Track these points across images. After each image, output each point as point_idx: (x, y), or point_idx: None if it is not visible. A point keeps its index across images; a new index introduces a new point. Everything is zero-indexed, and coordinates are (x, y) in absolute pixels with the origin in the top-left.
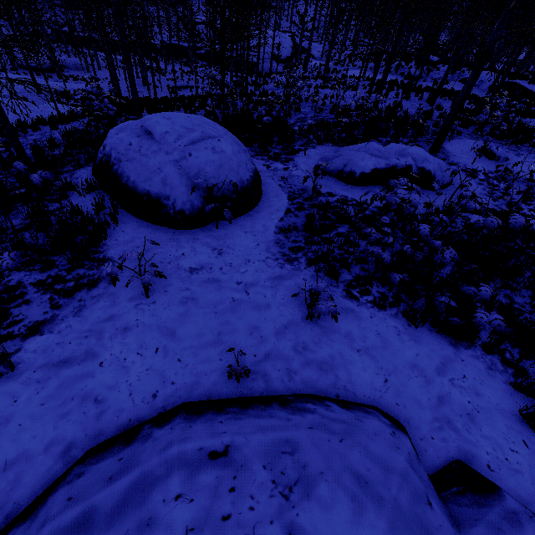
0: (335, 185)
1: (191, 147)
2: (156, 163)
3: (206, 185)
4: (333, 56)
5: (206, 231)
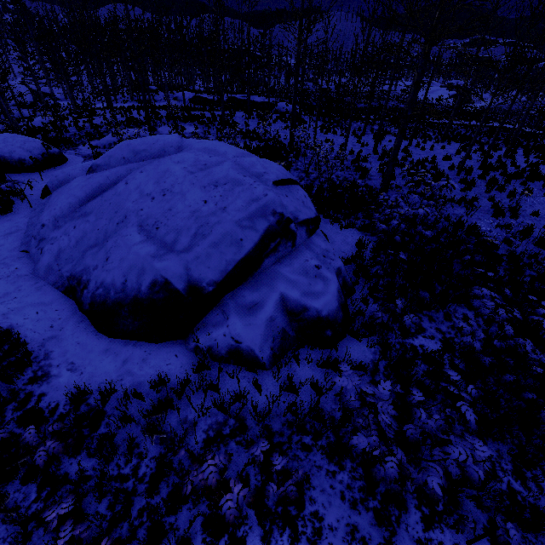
0: (105, 151)
1: (23, 141)
2: (10, 149)
3: (40, 153)
4: (78, 96)
5: (50, 170)
